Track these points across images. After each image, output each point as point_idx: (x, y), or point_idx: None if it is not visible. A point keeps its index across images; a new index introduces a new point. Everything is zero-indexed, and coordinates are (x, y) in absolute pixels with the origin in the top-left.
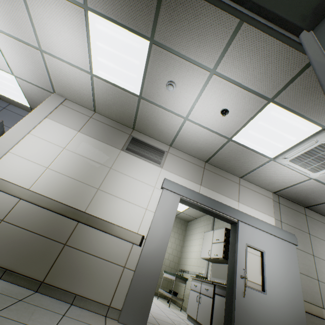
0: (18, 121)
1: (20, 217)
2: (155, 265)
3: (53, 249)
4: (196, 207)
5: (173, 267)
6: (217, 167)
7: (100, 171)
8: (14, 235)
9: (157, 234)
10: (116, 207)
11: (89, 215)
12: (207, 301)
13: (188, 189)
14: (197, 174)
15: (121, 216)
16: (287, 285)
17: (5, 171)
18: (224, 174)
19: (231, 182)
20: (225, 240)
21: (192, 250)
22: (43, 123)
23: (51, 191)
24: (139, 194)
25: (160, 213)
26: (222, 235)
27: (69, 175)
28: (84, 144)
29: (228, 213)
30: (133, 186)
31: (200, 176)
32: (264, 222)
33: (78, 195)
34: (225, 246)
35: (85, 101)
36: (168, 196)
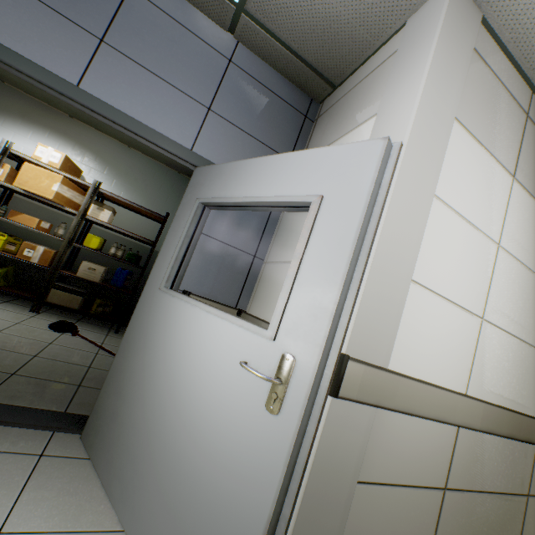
0: (193, 60)
1: (467, 468)
2: None
3: (516, 512)
4: None
5: None
6: None
7: None
8: (468, 512)
9: None
10: None
11: None
12: None
13: None
14: None
15: None
16: None
17: (416, 352)
18: None
19: None
20: None
21: None
22: (449, 143)
23: (496, 385)
24: None
25: None
26: None
27: (514, 333)
28: (525, 227)
29: None
30: None
31: None
32: None
33: (531, 382)
34: None
35: None
36: None
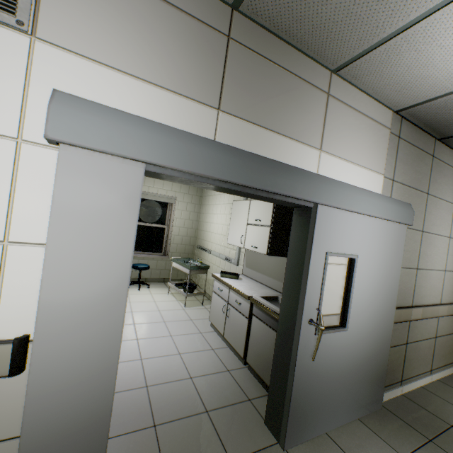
0: None
1: None
2: (91, 402)
3: None
4: (207, 187)
5: (188, 244)
6: (271, 32)
7: None
8: None
9: (75, 319)
10: None
11: None
12: (239, 320)
13: (170, 131)
14: (205, 64)
15: None
16: (380, 299)
17: None
18: (291, 61)
19: (308, 90)
20: (273, 224)
21: (214, 220)
22: None
23: None
24: None
25: (69, 246)
26: (268, 214)
27: None
28: None
29: (297, 190)
30: None
31: (216, 72)
32: (368, 194)
33: None
34: (273, 233)
35: None
36: (90, 175)
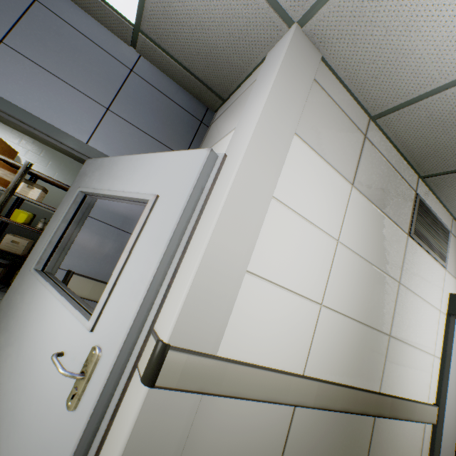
0: (95, 66)
1: (304, 442)
2: (451, 448)
3: None
4: None
5: None
6: None
7: (389, 294)
8: None
9: (452, 399)
10: (408, 365)
11: (391, 398)
12: None
13: None
14: None
15: (414, 380)
16: None
17: (251, 337)
18: None
19: None
20: None
21: None
22: (290, 155)
23: (335, 363)
24: (427, 330)
25: (454, 362)
26: None
27: (353, 316)
28: (364, 226)
29: None
30: (422, 316)
31: None
32: None
33: (369, 359)
34: None
35: (383, 88)
36: None
